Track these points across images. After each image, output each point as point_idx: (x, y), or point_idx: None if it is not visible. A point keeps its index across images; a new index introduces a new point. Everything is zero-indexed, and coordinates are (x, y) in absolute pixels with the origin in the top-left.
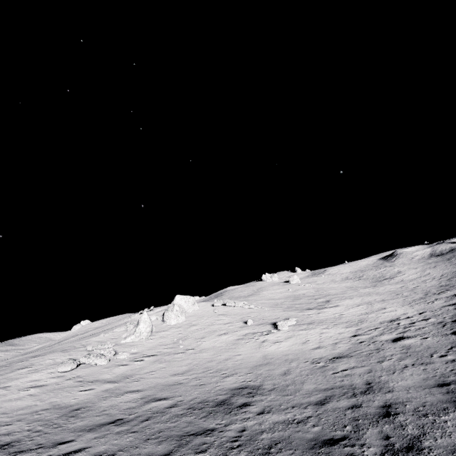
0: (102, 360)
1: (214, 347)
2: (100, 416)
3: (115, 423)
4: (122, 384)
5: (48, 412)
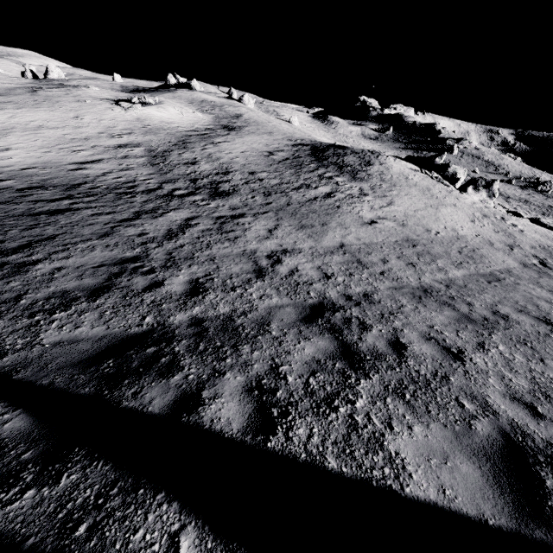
0: None
1: None
2: None
3: None
4: None
5: None
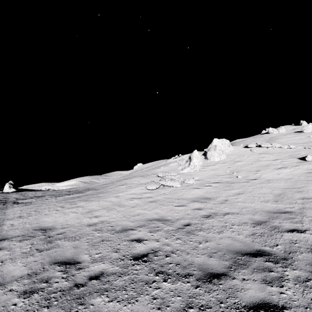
0: (176, 183)
1: (281, 178)
2: (223, 238)
3: (263, 257)
4: (210, 204)
5: (161, 222)
